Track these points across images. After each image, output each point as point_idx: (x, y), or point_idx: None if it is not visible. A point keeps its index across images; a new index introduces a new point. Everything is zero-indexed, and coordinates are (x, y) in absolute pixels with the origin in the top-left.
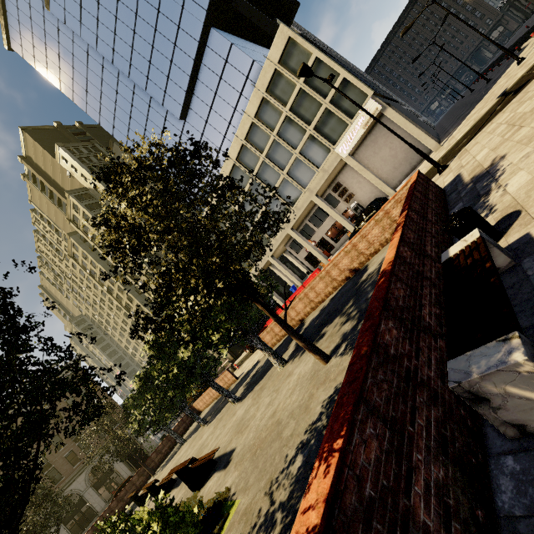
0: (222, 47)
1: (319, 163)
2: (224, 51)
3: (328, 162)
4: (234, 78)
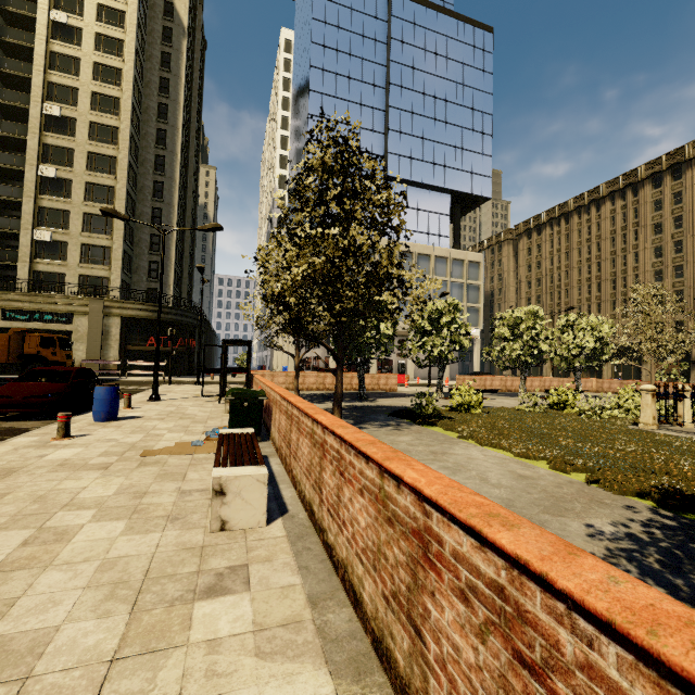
0: (445, 207)
1: None
2: (444, 210)
3: None
4: (434, 224)
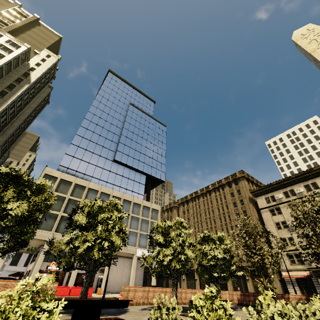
0: (143, 180)
1: (129, 244)
2: (142, 181)
3: (131, 248)
4: (136, 187)
